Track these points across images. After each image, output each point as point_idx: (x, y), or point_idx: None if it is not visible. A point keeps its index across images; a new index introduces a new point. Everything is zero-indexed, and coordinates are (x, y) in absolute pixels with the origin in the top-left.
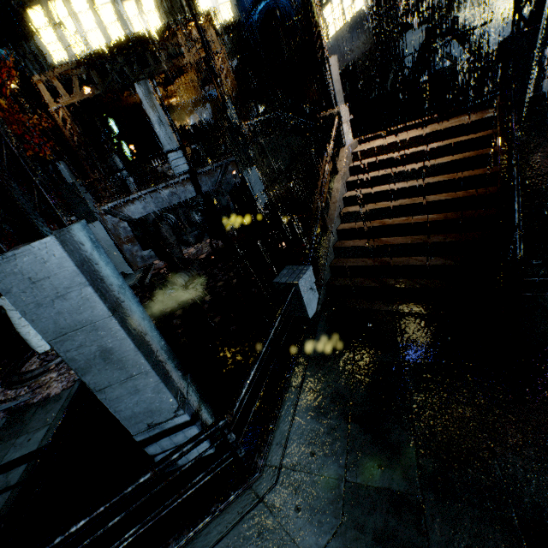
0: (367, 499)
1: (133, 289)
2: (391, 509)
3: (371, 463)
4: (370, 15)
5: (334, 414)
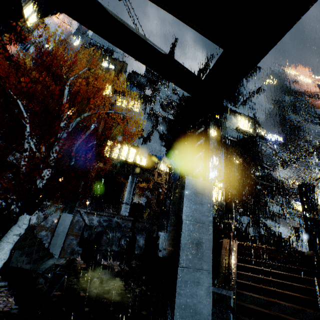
0: None
1: (60, 267)
2: None
3: None
4: None
5: None
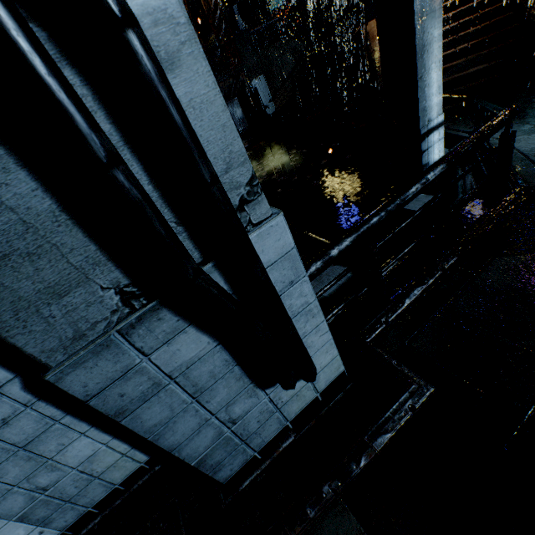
0: None
1: None
2: None
3: None
4: None
5: None
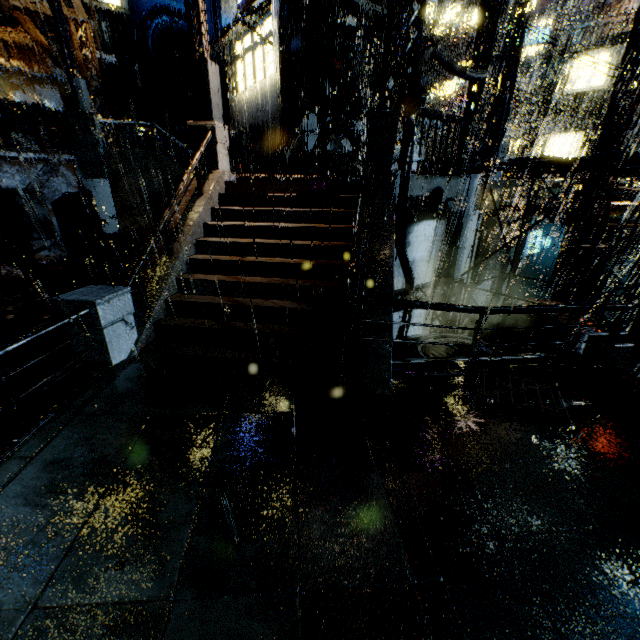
0: (64, 633)
1: None
2: (105, 639)
3: (105, 563)
4: (278, 84)
5: (76, 493)
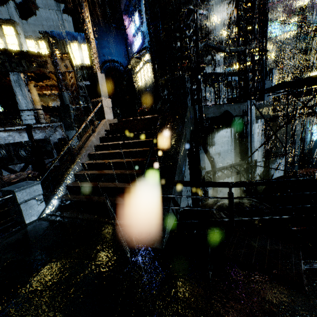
0: None
1: None
2: None
3: None
4: (152, 78)
5: None
